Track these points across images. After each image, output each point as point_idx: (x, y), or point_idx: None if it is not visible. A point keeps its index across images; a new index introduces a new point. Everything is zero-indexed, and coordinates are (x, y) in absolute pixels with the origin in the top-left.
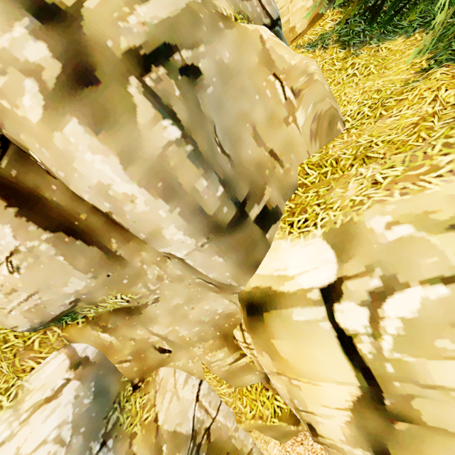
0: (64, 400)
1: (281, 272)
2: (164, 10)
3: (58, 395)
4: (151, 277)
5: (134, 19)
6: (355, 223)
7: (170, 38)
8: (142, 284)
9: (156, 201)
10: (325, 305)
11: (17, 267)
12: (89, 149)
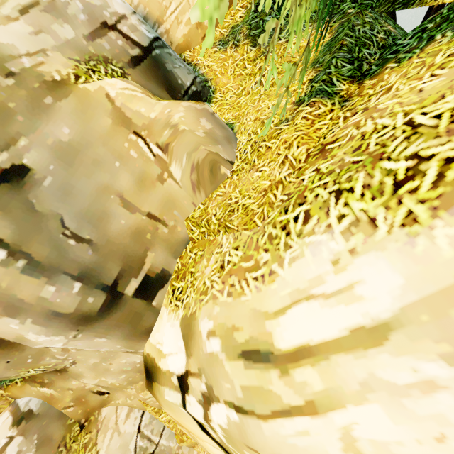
0: None
1: (160, 346)
2: None
3: None
4: (56, 351)
5: None
6: (195, 319)
7: None
8: (50, 357)
9: (2, 319)
10: (181, 392)
11: None
12: None
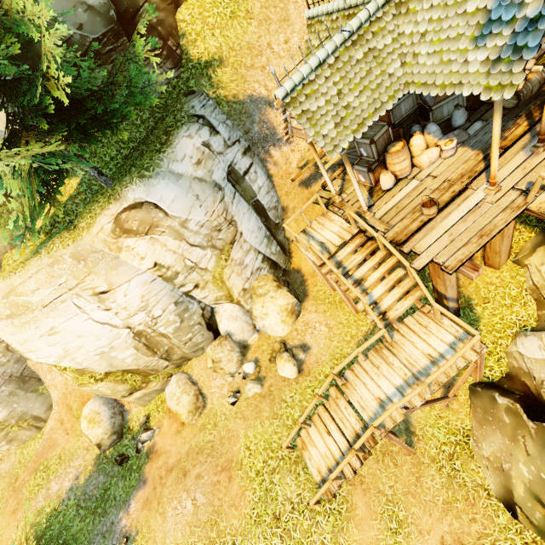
0: None
1: None
2: None
3: None
4: None
5: None
6: None
7: None
8: None
9: None
10: None
11: None
12: None
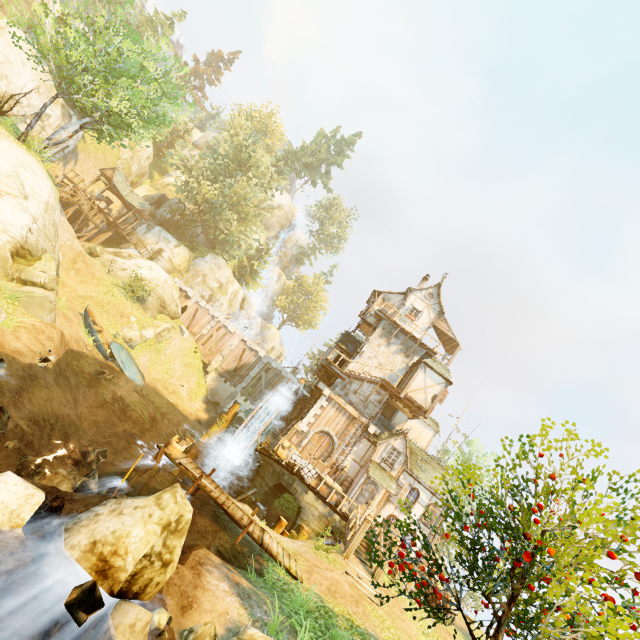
0: None
1: None
2: None
3: None
4: None
5: None
6: None
7: None
8: None
9: None
10: None
11: None
12: None
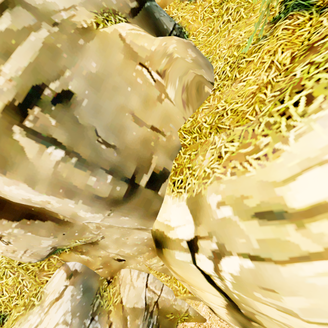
0: (65, 299)
1: (167, 222)
2: (25, 58)
3: (62, 296)
4: (92, 228)
5: (2, 79)
6: (202, 196)
7: (36, 80)
8: (89, 232)
9: (64, 200)
10: (190, 253)
11: (8, 242)
12: (5, 184)
